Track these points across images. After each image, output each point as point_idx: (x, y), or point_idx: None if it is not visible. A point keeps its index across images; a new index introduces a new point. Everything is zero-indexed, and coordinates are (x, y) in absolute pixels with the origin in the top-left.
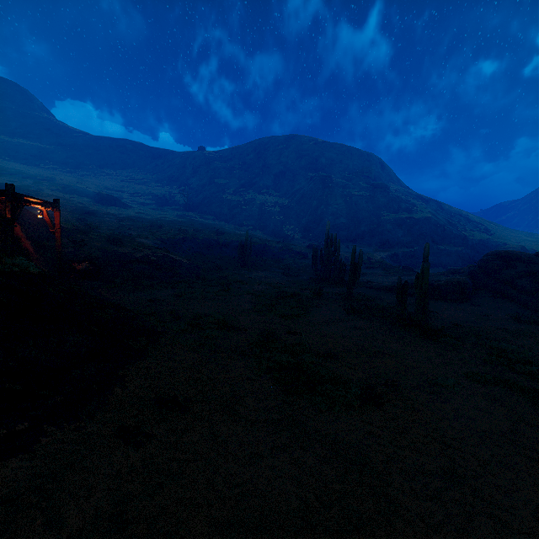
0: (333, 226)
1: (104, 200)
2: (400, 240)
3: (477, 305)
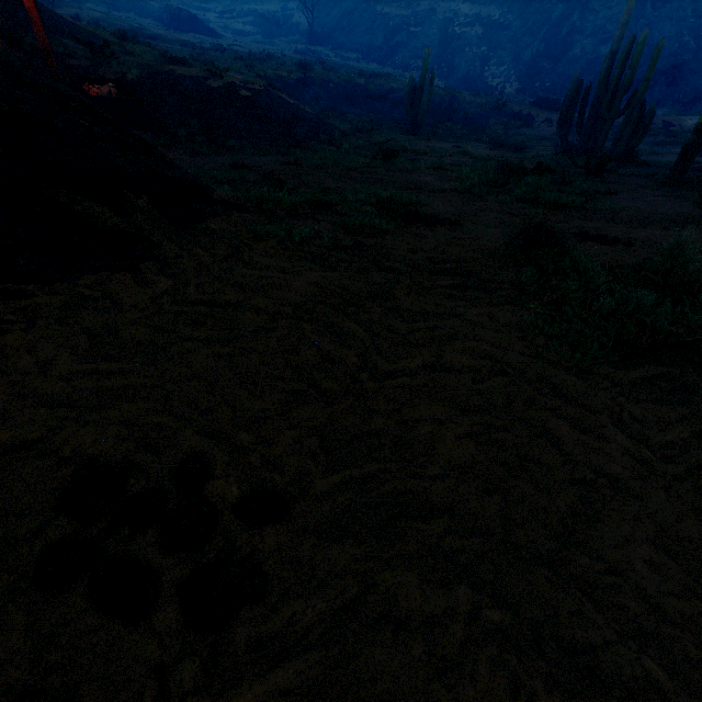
0: (588, 64)
1: (176, 23)
2: None
3: None
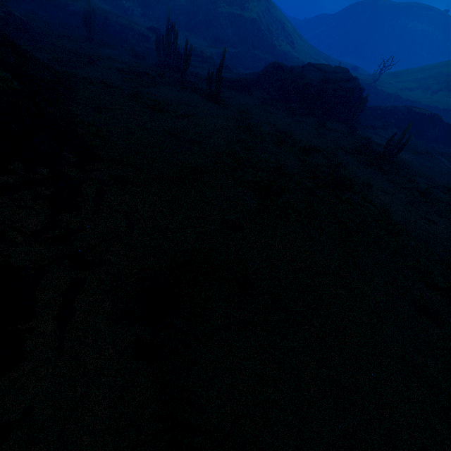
0: (173, 8)
1: None
2: (229, 39)
3: (251, 95)
